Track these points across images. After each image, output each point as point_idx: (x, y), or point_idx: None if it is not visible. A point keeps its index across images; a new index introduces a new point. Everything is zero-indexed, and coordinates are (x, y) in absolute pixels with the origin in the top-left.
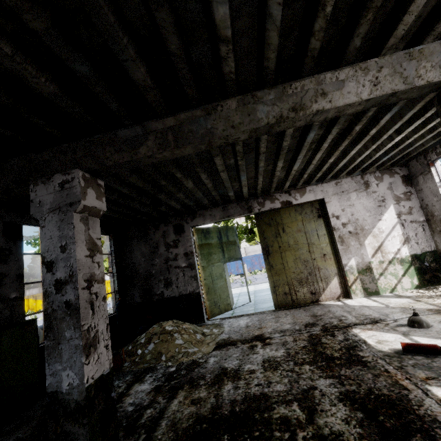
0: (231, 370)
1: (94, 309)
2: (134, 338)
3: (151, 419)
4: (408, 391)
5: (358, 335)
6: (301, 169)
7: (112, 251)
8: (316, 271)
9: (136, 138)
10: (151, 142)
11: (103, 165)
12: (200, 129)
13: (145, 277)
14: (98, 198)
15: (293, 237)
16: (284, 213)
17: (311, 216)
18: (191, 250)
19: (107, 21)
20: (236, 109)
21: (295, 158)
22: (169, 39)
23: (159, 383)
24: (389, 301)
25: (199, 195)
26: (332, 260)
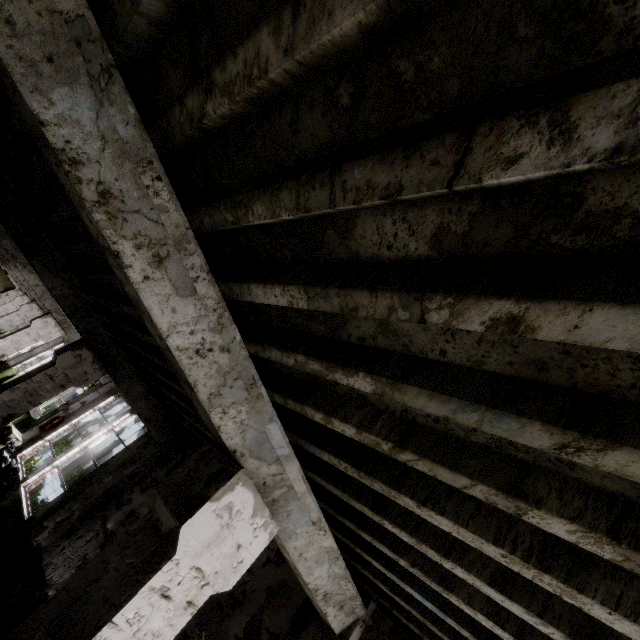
0: None
1: None
2: None
3: None
4: None
5: None
6: None
7: None
8: None
9: None
10: None
11: None
12: None
13: None
14: None
15: None
16: (1, 273)
17: (5, 285)
18: None
19: None
20: None
21: None
22: None
23: None
24: None
25: None
26: None
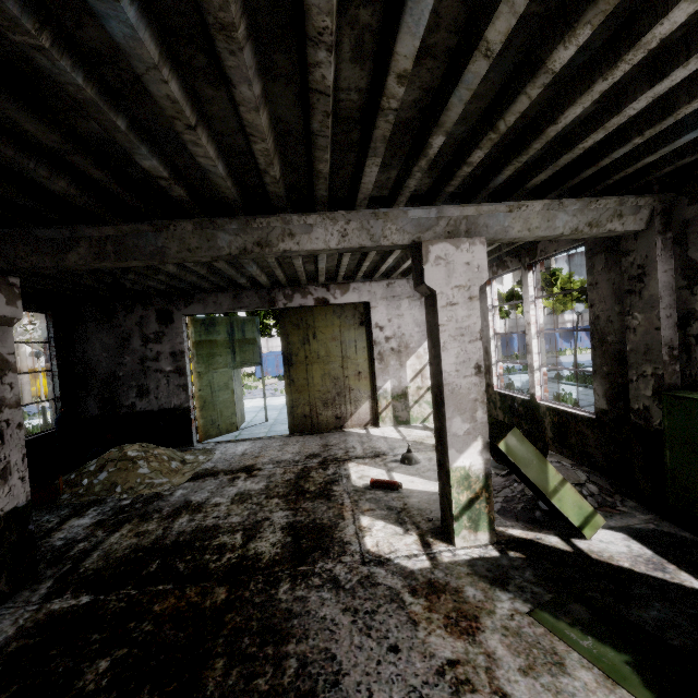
0: (195, 503)
1: (5, 439)
2: (84, 464)
3: (83, 552)
4: (343, 520)
5: (349, 470)
6: (335, 265)
7: (51, 339)
8: (347, 391)
9: (63, 241)
10: (84, 250)
11: (15, 265)
12: (148, 246)
13: (106, 380)
14: (10, 303)
15: (325, 346)
16: (319, 314)
17: (352, 322)
18: (182, 349)
19: (4, 155)
20: (193, 231)
21: (316, 257)
22: (90, 171)
23: (104, 517)
24: (411, 433)
25: (191, 279)
26: (367, 380)
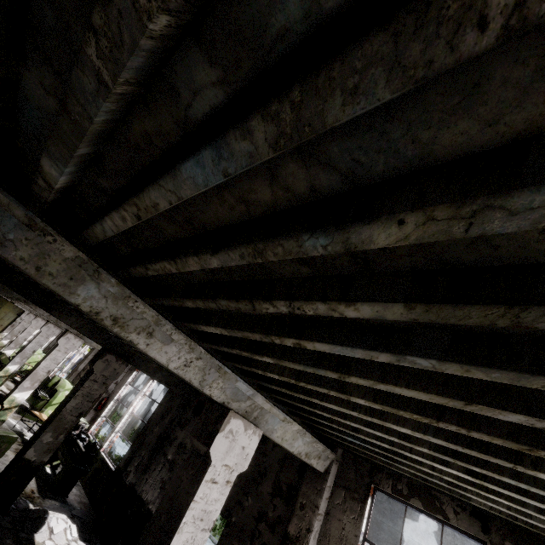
0: None
1: None
2: None
3: None
4: None
5: None
6: None
7: None
8: None
9: None
10: None
11: None
12: None
13: None
14: None
15: (1, 312)
16: (9, 304)
17: (16, 312)
18: None
19: None
20: None
21: None
22: None
23: None
24: None
25: None
26: (2, 329)
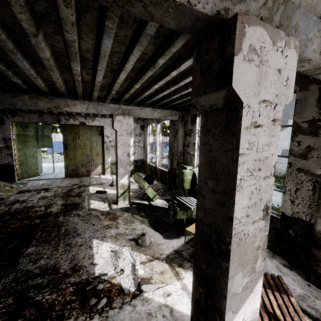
0: (22, 200)
1: None
2: None
3: None
4: (84, 201)
5: (89, 188)
6: None
7: None
8: (92, 161)
9: None
10: None
11: None
12: (8, 101)
13: None
14: None
15: (83, 142)
16: (81, 128)
17: (96, 133)
18: (10, 137)
19: None
20: (29, 99)
21: None
22: None
23: None
24: None
25: None
26: (101, 157)
